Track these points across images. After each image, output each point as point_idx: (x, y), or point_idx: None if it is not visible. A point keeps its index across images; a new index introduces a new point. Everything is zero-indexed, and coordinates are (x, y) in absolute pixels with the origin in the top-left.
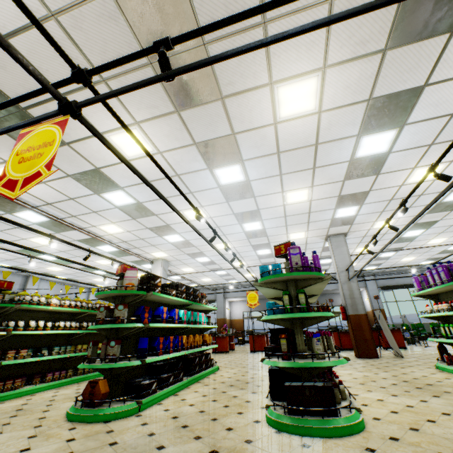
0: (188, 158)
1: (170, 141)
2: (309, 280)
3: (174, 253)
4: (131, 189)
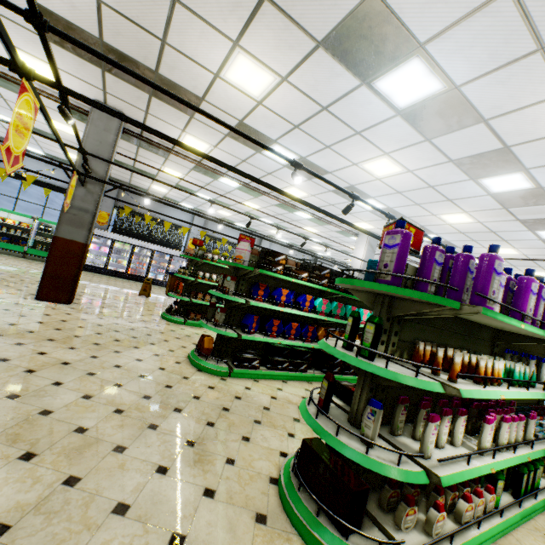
0: (323, 76)
1: (285, 54)
2: (417, 305)
3: (381, 225)
4: (284, 141)
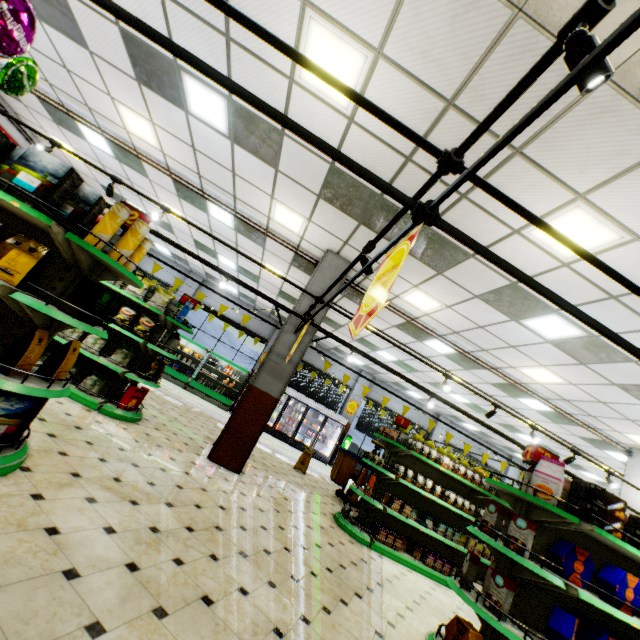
0: None
1: None
2: None
3: None
4: None
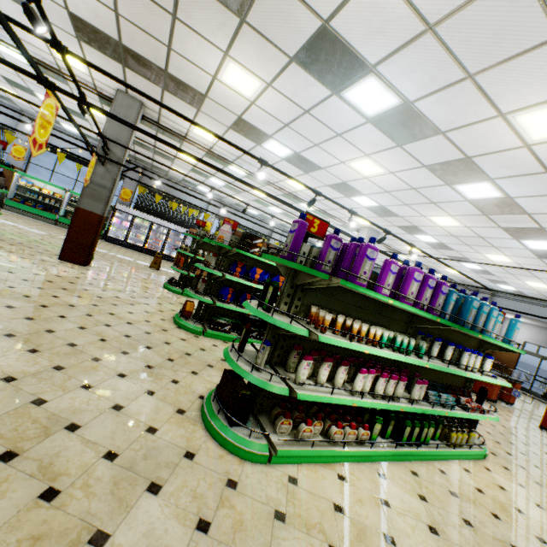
0: (300, 84)
1: (267, 65)
2: (307, 276)
3: (379, 222)
4: (278, 137)
